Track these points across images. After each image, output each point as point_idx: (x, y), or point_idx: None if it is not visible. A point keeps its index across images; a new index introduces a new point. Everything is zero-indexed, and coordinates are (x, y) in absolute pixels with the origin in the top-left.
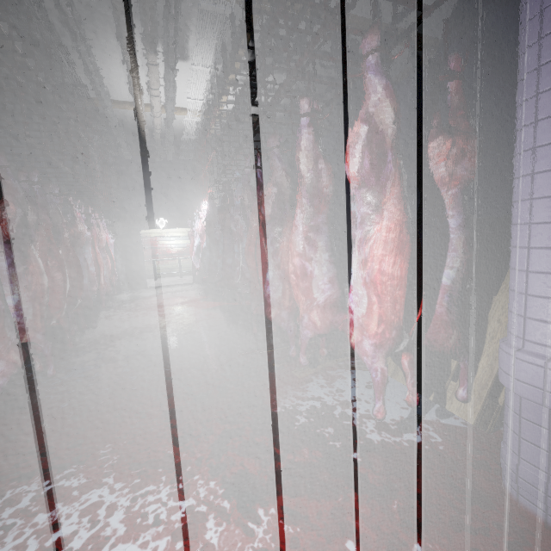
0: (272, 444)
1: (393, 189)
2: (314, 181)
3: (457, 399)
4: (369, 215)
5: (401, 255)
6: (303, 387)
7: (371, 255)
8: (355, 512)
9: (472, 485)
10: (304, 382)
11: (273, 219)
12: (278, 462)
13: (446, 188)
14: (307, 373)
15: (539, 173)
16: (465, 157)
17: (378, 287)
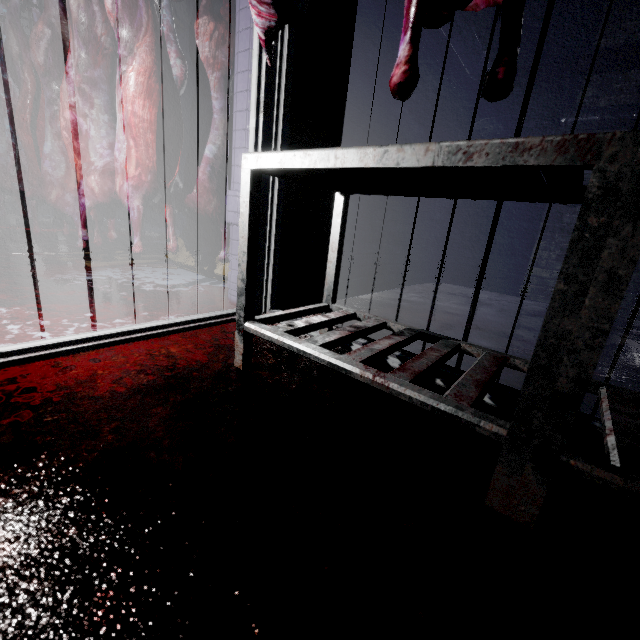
0: (34, 290)
1: (146, 38)
2: (88, 23)
3: (220, 260)
4: (126, 58)
5: (151, 101)
6: (92, 272)
7: (127, 97)
8: (104, 307)
9: (208, 300)
10: (95, 270)
11: (49, 73)
12: (36, 295)
13: (211, 70)
14: (101, 264)
15: (240, 53)
16: (223, 44)
17: (135, 130)
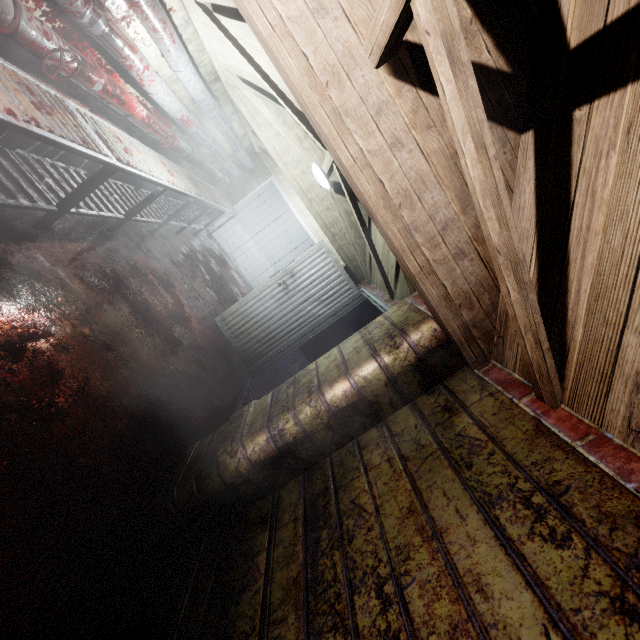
0: None
1: None
2: None
3: None
4: None
5: None
6: None
7: None
8: None
9: None
10: None
11: None
12: None
13: None
14: None
15: None
16: None
17: None
